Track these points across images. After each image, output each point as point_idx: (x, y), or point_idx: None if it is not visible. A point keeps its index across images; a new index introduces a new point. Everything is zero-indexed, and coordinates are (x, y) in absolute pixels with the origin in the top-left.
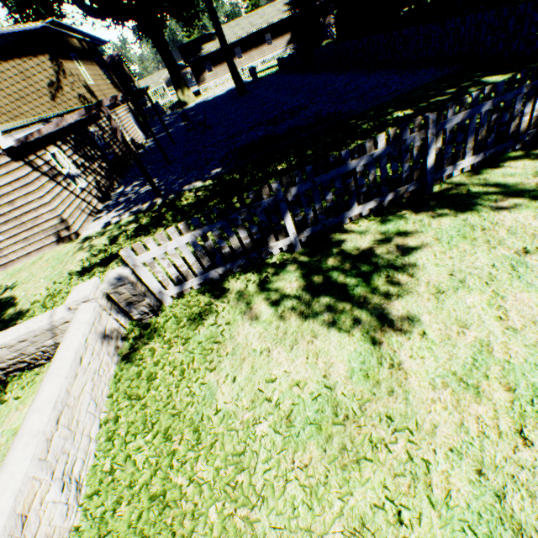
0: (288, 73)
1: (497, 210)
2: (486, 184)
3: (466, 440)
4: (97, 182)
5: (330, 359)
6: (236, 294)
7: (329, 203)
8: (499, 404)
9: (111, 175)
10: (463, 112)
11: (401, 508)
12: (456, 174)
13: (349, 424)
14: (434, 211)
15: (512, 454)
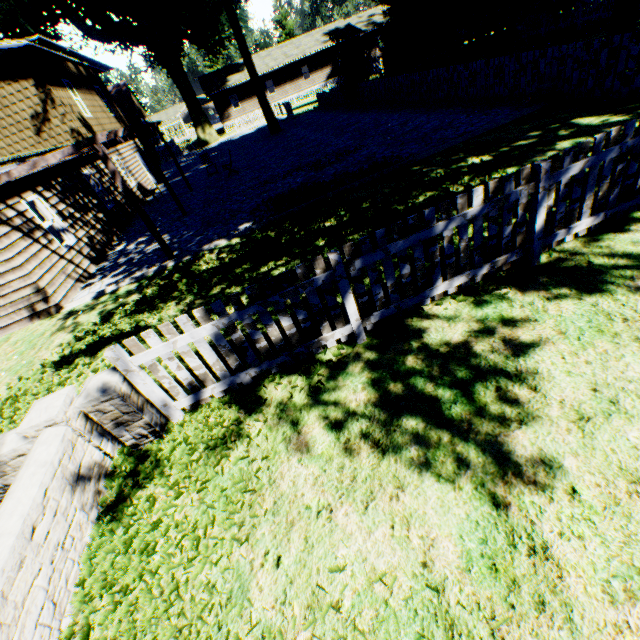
0: (330, 110)
1: (638, 292)
2: (612, 254)
3: None
4: (90, 238)
5: (430, 531)
6: (276, 408)
7: (405, 279)
8: None
9: (110, 228)
10: (583, 160)
11: None
12: (568, 239)
13: None
14: (547, 290)
15: None
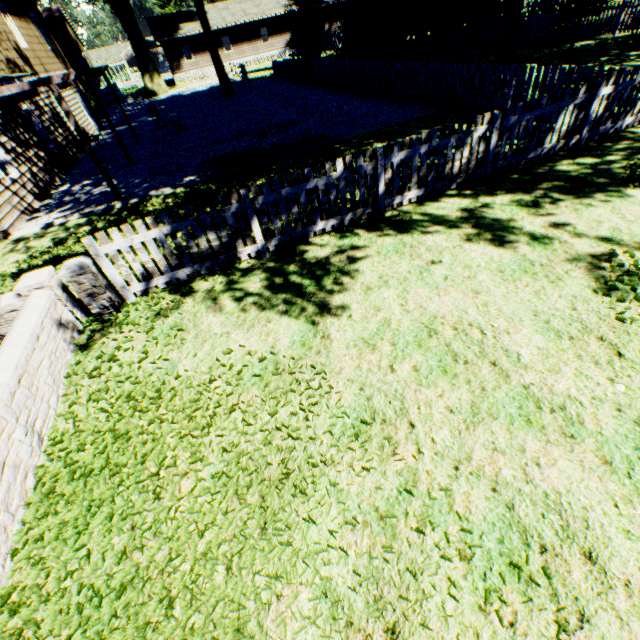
0: (284, 81)
1: (425, 234)
2: (424, 214)
3: (359, 374)
4: (32, 175)
5: (279, 336)
6: (203, 293)
7: (294, 216)
8: (385, 353)
9: (51, 168)
10: (406, 151)
11: (309, 414)
12: (405, 204)
13: (284, 374)
14: (382, 232)
15: (383, 378)
